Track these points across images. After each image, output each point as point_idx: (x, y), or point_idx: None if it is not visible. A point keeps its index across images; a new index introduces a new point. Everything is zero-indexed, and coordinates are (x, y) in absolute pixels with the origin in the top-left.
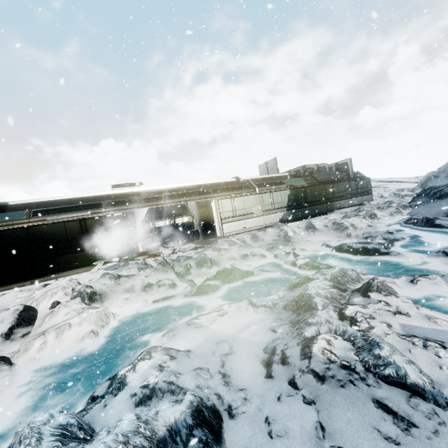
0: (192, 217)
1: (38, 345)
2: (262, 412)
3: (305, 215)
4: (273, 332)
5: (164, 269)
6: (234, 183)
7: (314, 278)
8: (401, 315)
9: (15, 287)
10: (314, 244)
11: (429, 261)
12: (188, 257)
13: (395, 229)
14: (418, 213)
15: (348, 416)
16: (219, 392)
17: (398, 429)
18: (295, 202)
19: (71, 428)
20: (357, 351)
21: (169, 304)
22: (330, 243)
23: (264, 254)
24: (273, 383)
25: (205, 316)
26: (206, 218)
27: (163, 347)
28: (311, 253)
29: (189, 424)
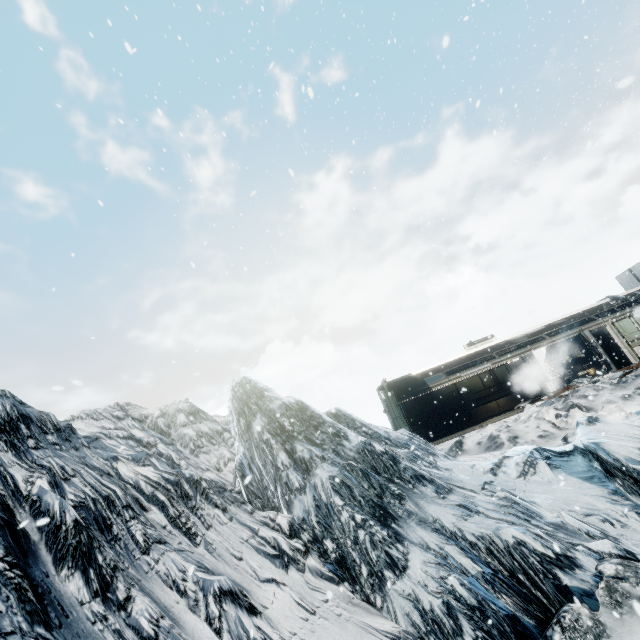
0: (592, 347)
1: None
2: None
3: None
4: None
5: (620, 388)
6: (613, 303)
7: None
8: None
9: (470, 431)
10: None
11: None
12: (637, 376)
13: None
14: None
15: None
16: None
17: None
18: None
19: None
20: None
21: None
22: None
23: None
24: None
25: None
26: (607, 345)
27: None
28: None
29: None
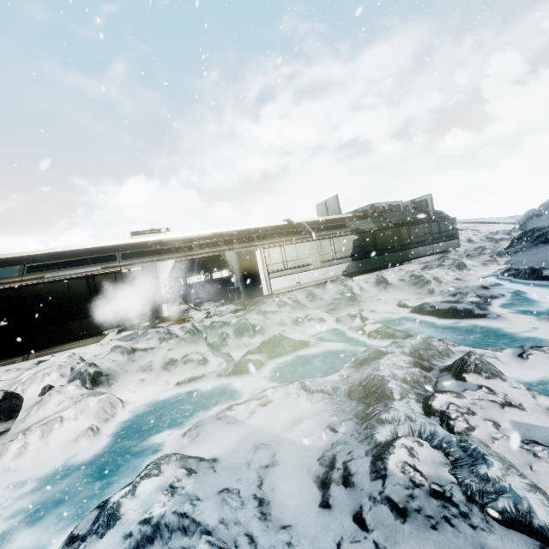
0: (231, 271)
1: (16, 449)
2: None
3: (375, 266)
4: (332, 431)
5: (193, 340)
6: (285, 228)
7: (388, 352)
8: (512, 408)
9: (2, 365)
10: (387, 304)
11: (540, 326)
12: (225, 324)
13: (490, 282)
14: (519, 262)
15: None
16: (252, 531)
17: None
18: (362, 250)
19: None
20: (453, 466)
21: (197, 387)
22: (407, 303)
23: (323, 317)
24: (331, 517)
25: (241, 405)
26: (249, 271)
27: (179, 456)
28: (384, 315)
29: None
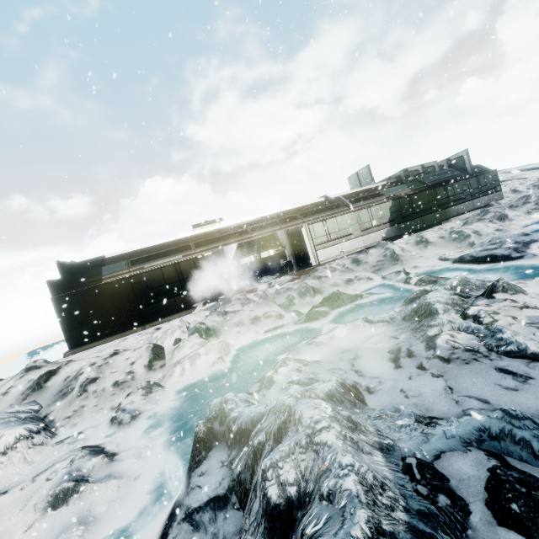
0: (282, 247)
1: (179, 371)
2: (397, 387)
3: (413, 228)
4: (395, 338)
5: (266, 303)
6: (323, 204)
7: (432, 290)
8: (528, 309)
9: (130, 333)
10: (429, 260)
11: None
12: (288, 289)
13: (533, 229)
14: None
15: (473, 380)
16: (355, 380)
17: (517, 382)
18: (399, 215)
19: (251, 400)
20: (480, 339)
21: (281, 332)
22: (448, 256)
23: (371, 277)
24: (402, 370)
25: (323, 335)
26: (297, 246)
27: (294, 358)
28: (426, 269)
29: (340, 391)
